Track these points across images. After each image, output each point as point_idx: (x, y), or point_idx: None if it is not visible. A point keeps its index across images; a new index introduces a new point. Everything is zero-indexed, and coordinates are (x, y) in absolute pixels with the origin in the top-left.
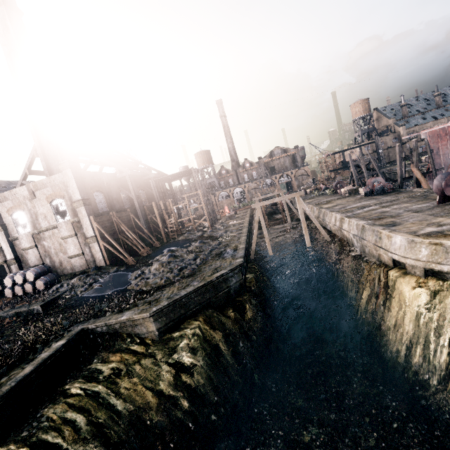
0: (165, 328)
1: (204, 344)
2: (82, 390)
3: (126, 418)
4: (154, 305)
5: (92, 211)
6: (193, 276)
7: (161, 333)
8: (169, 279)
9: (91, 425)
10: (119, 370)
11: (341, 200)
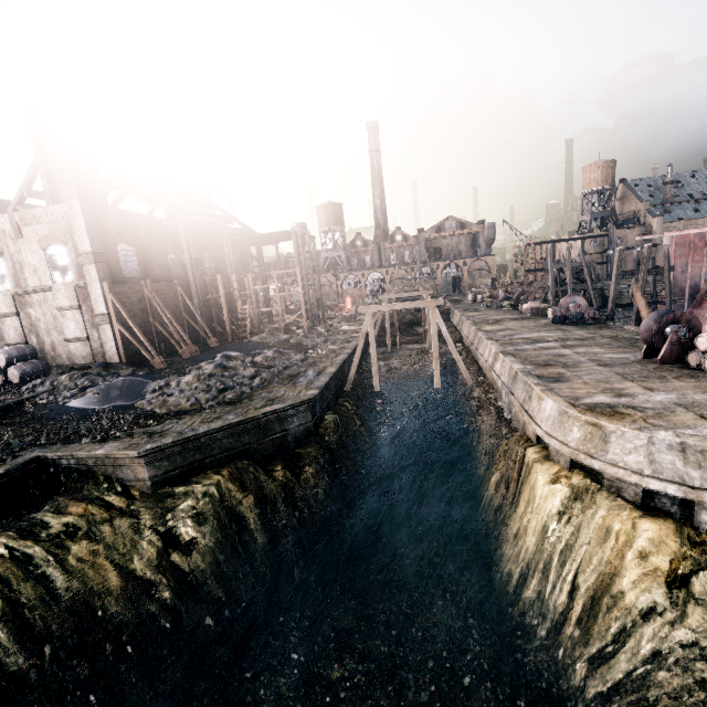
0: (164, 477)
1: (220, 512)
2: (7, 549)
3: (66, 601)
4: (153, 440)
5: (109, 275)
6: (234, 405)
7: (157, 484)
8: (198, 402)
9: (4, 603)
10: (76, 528)
11: (515, 323)
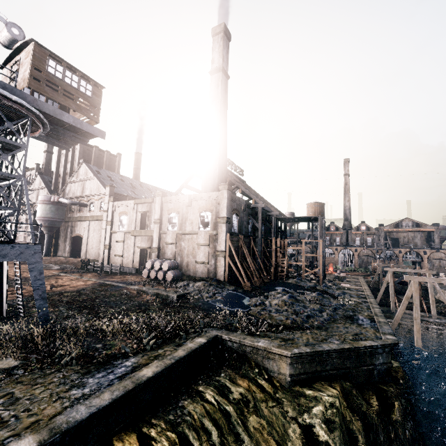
0: (298, 377)
1: (343, 425)
2: (216, 401)
3: None
4: (291, 345)
5: (229, 230)
6: (326, 331)
7: (292, 381)
8: (296, 322)
9: None
10: (247, 399)
11: None
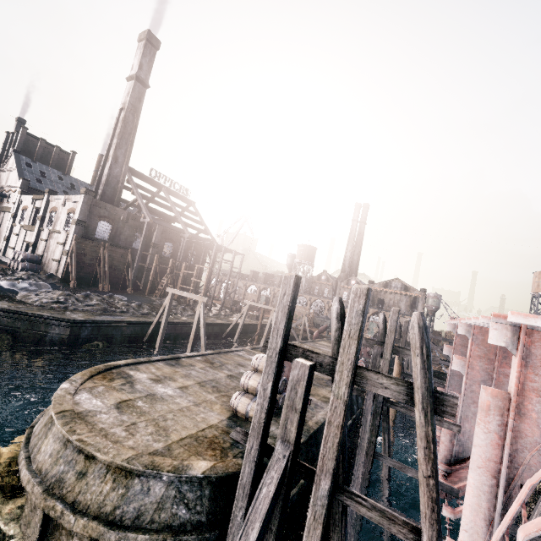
0: None
1: None
2: None
3: None
4: None
5: (82, 232)
6: (44, 308)
7: None
8: (36, 301)
9: None
10: None
11: None
